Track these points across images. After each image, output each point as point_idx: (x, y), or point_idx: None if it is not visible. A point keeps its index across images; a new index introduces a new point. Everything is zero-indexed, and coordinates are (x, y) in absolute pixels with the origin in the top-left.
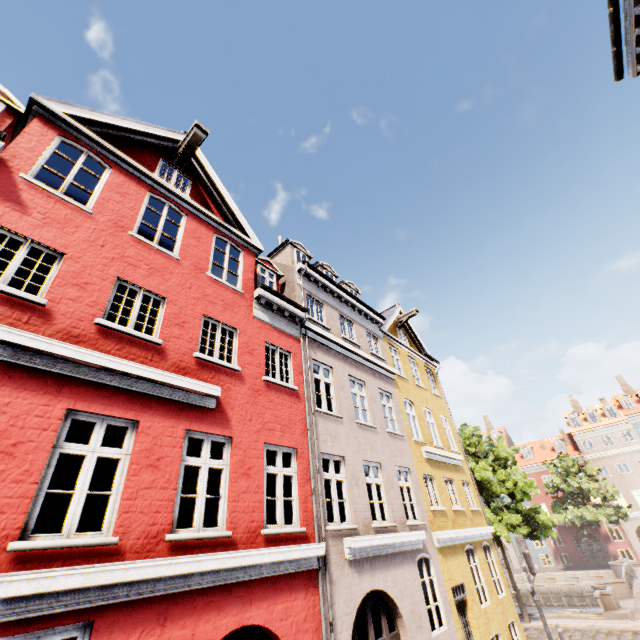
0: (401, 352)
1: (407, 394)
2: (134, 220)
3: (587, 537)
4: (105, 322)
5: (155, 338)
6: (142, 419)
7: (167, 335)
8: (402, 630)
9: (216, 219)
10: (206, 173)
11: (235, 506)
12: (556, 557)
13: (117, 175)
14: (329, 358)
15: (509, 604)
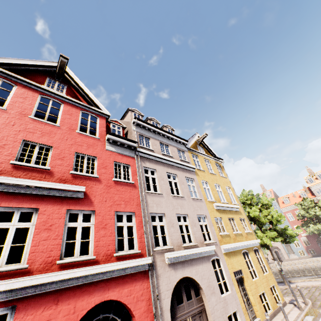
0: (199, 157)
1: (204, 178)
2: (31, 110)
3: None
4: (15, 162)
5: (46, 167)
6: (40, 207)
7: (54, 164)
8: (203, 295)
9: (80, 103)
10: (74, 80)
11: (98, 244)
12: (307, 251)
13: (20, 89)
14: (154, 165)
15: (271, 277)
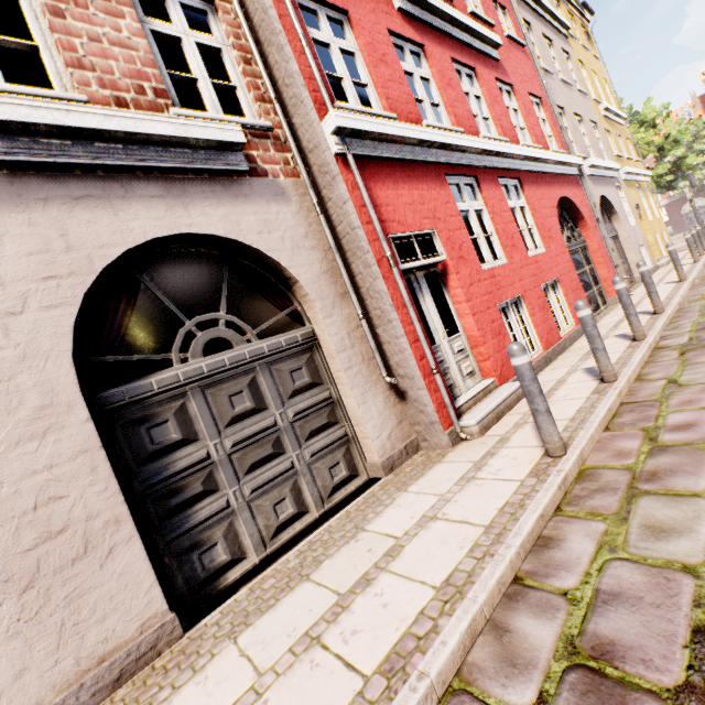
0: (562, 6)
1: (578, 55)
2: None
3: (697, 204)
4: None
5: None
6: (476, 68)
7: None
8: (615, 222)
9: None
10: None
11: (534, 134)
12: None
13: None
14: (526, 14)
15: (662, 223)
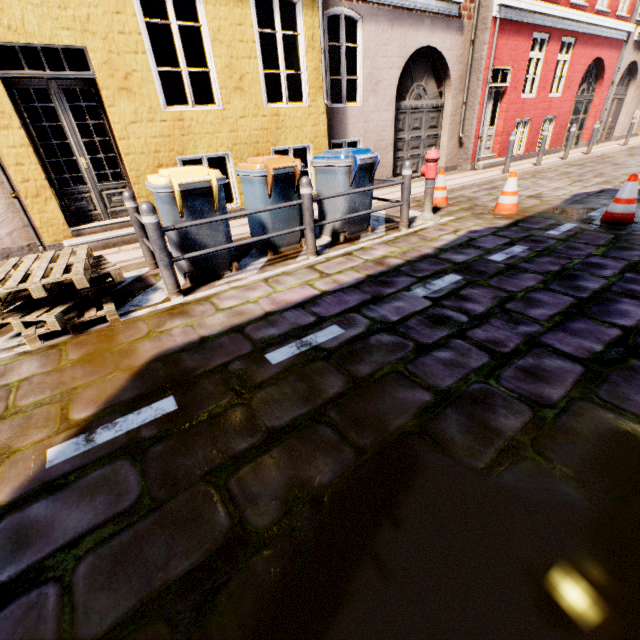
0: None
1: None
2: None
3: None
4: None
5: None
6: None
7: None
8: (631, 87)
9: None
10: None
11: None
12: None
13: None
14: None
15: None
